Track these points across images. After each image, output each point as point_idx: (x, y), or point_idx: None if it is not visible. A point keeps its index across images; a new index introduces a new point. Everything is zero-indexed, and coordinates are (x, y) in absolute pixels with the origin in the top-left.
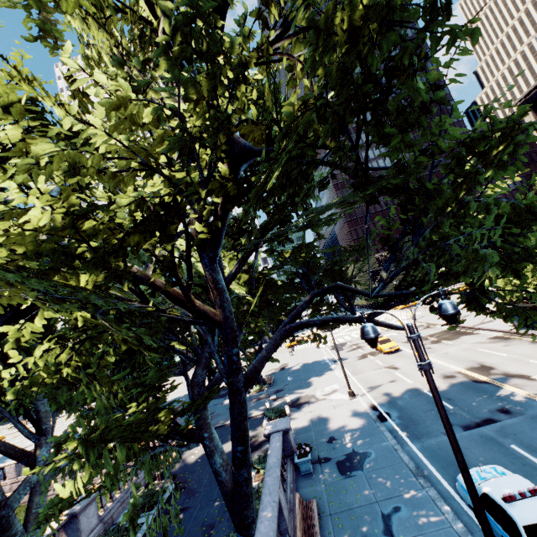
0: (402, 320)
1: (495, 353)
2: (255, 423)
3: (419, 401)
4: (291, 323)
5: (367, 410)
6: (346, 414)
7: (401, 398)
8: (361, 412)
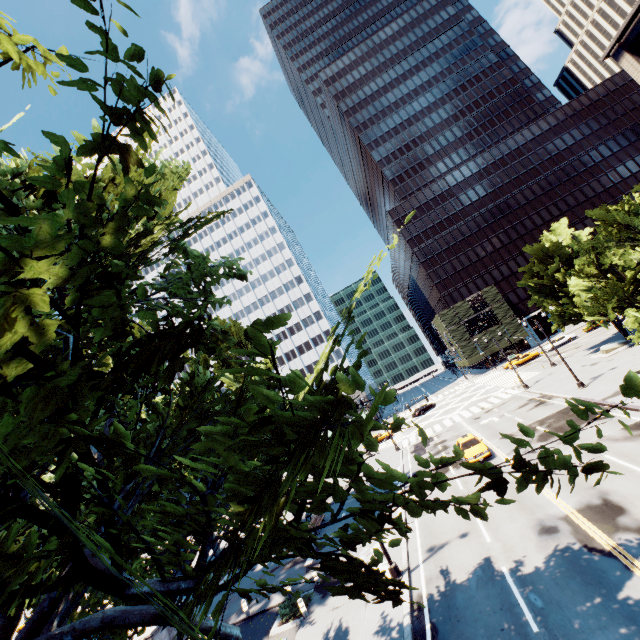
0: (511, 390)
1: (631, 468)
2: (265, 625)
3: (489, 599)
4: (29, 638)
5: (405, 620)
6: (373, 626)
7: (463, 587)
8: (395, 622)
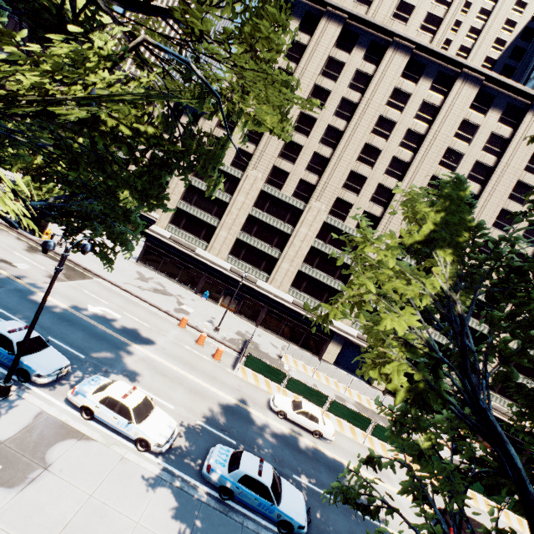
0: None
1: None
2: None
3: None
4: None
5: None
6: None
7: None
8: None
